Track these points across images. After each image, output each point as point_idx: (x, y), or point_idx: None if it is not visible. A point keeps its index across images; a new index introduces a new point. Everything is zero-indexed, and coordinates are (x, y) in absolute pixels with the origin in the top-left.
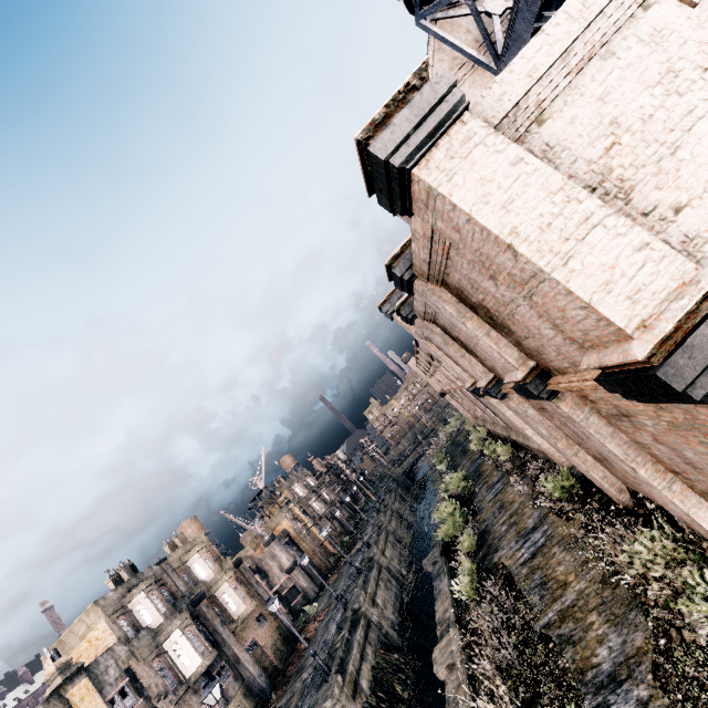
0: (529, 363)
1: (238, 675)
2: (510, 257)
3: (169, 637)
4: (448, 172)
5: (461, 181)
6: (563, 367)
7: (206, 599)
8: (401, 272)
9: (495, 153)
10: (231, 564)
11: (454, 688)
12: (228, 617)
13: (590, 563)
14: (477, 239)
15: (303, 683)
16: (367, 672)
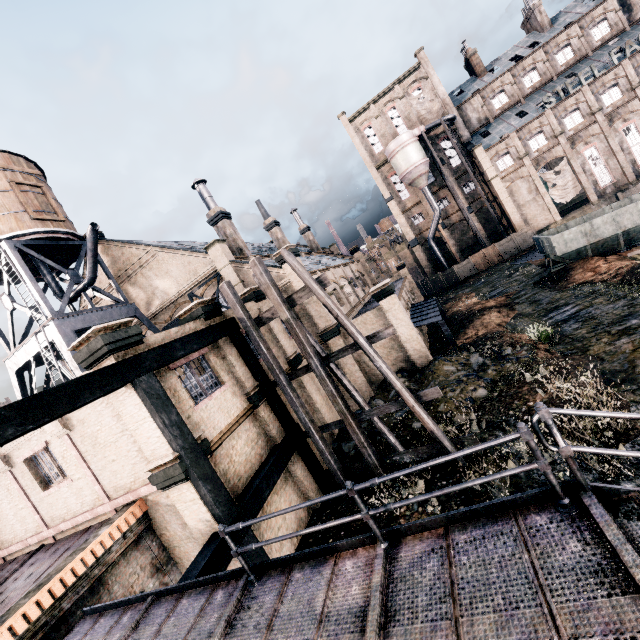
0: None
1: None
2: None
3: None
4: None
5: None
6: None
7: None
8: None
9: None
10: None
11: None
12: None
13: None
14: None
15: None
16: None
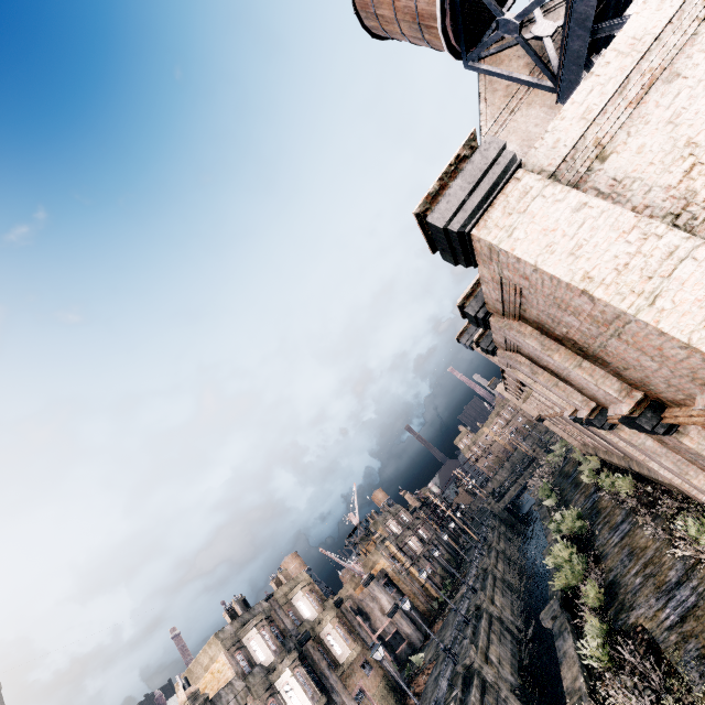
0: (634, 394)
1: None
2: (586, 301)
3: (281, 677)
4: (507, 228)
5: (522, 235)
6: (678, 399)
7: (311, 639)
8: (474, 311)
9: (554, 202)
10: (333, 604)
11: None
12: (334, 661)
13: None
14: (547, 285)
15: None
16: None
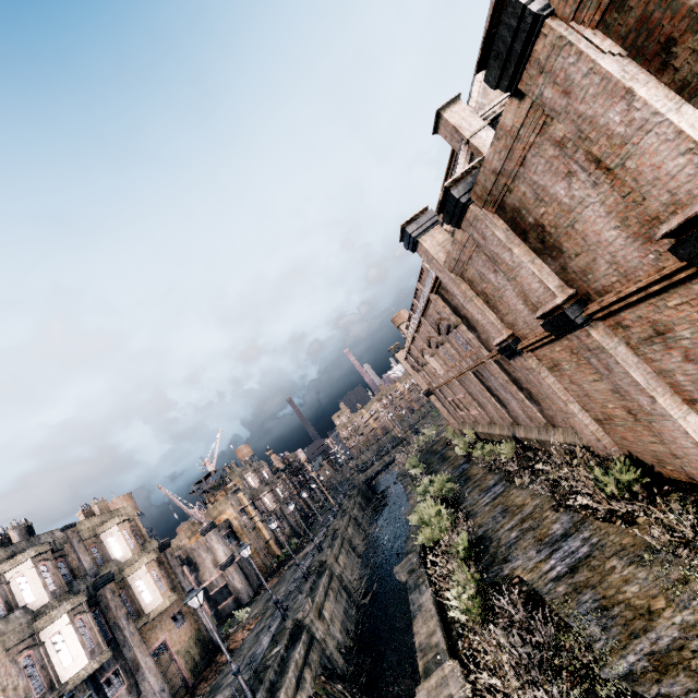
0: None
1: (134, 686)
2: None
3: (51, 625)
4: None
5: None
6: None
7: (114, 582)
8: None
9: None
10: (156, 546)
11: None
12: (137, 610)
13: (693, 584)
14: None
15: None
16: None
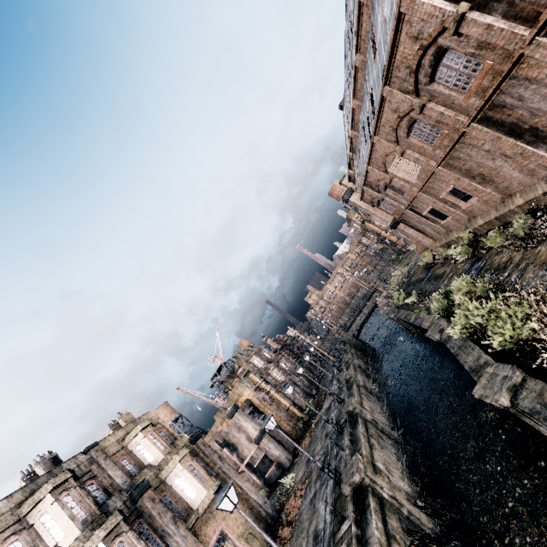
0: None
1: None
2: None
3: None
4: None
5: None
6: None
7: (151, 489)
8: None
9: None
10: (187, 441)
11: None
12: (185, 509)
13: None
14: None
15: None
16: None
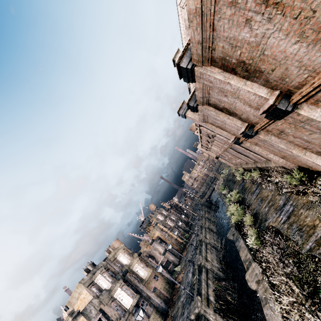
0: (275, 93)
1: (151, 304)
2: None
3: (116, 292)
4: None
5: None
6: (302, 80)
7: (129, 272)
8: (185, 65)
9: None
10: (137, 255)
11: (262, 292)
12: (140, 279)
13: None
14: None
15: (182, 302)
16: (211, 292)
